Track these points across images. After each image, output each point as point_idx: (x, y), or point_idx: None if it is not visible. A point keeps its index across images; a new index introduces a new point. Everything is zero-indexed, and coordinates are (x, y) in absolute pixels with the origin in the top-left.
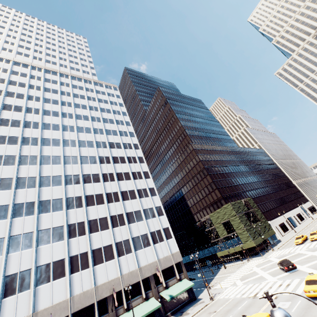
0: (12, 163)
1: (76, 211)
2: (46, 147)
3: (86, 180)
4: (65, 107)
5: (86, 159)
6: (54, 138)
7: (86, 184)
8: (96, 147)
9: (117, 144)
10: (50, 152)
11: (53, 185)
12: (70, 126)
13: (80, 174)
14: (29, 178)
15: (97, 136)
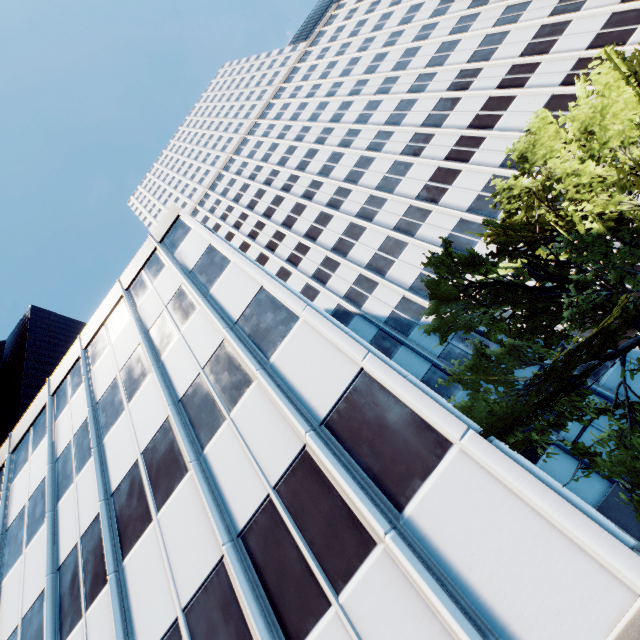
0: (406, 167)
1: None
2: (407, 120)
3: (539, 51)
4: (338, 92)
5: (480, 54)
6: (393, 109)
7: (550, 50)
8: (464, 34)
9: None
10: (421, 114)
11: (504, 111)
12: (382, 84)
13: (513, 64)
14: (457, 145)
15: (436, 35)
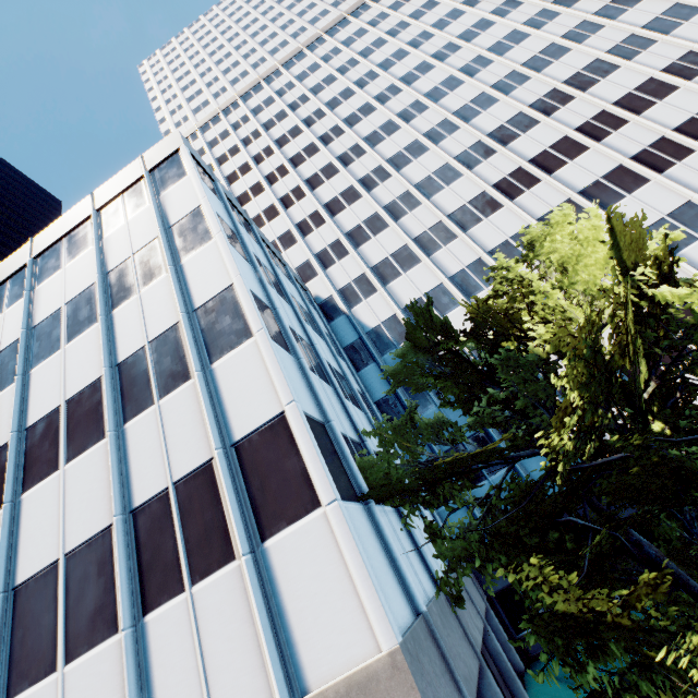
0: (455, 175)
1: (685, 166)
2: (478, 120)
3: (634, 107)
4: (424, 46)
5: (580, 79)
6: (470, 99)
7: (644, 112)
8: (576, 45)
9: (618, 1)
10: (494, 121)
11: (571, 159)
12: (472, 61)
13: (604, 109)
14: (512, 176)
15: (551, 29)
